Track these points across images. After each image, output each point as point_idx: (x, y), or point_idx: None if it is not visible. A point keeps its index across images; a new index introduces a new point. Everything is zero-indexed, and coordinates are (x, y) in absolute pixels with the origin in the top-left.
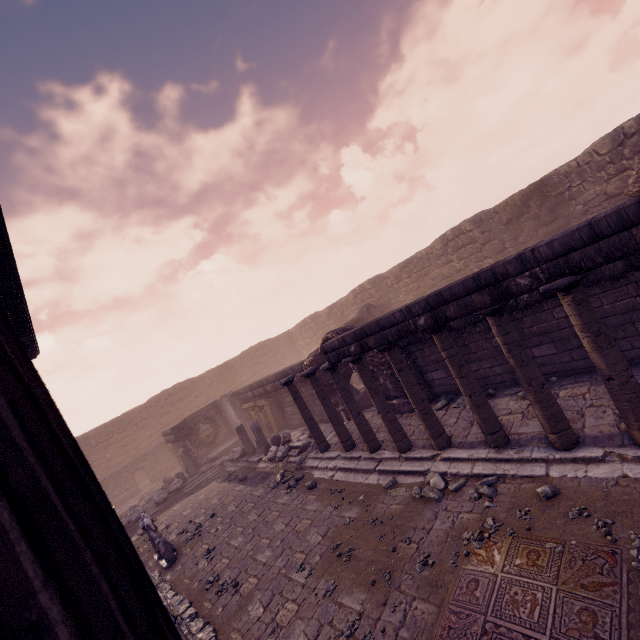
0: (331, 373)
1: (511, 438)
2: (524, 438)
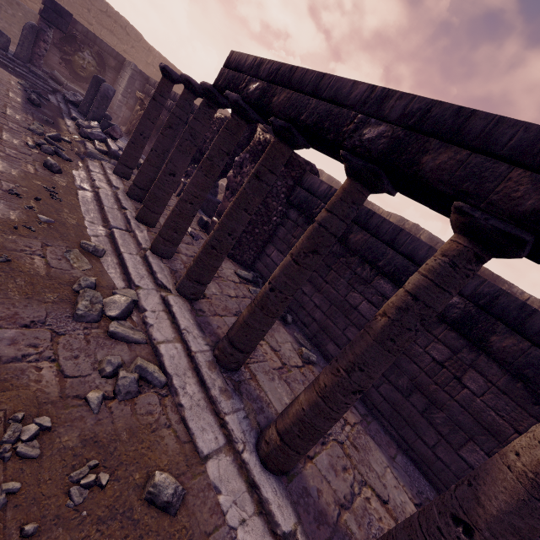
0: (204, 101)
1: (242, 370)
2: (251, 387)
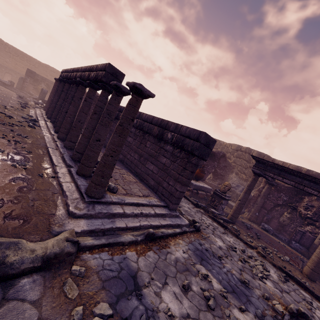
0: (59, 82)
1: None
2: None
